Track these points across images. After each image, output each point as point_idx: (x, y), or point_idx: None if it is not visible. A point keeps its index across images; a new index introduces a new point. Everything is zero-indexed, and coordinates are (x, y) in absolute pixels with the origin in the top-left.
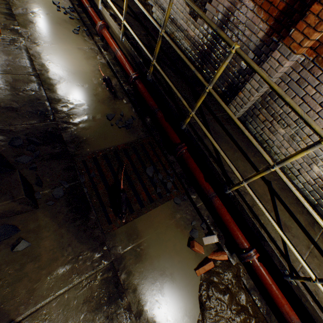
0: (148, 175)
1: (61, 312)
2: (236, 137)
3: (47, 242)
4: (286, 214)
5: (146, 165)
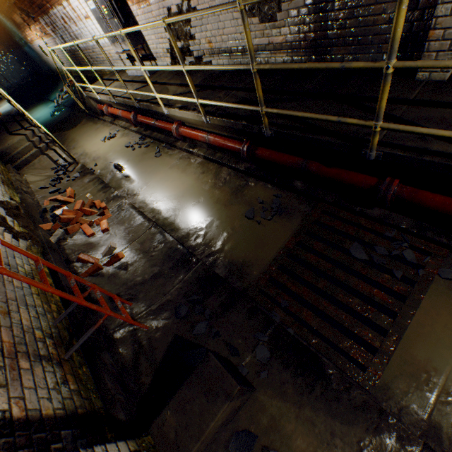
0: (360, 260)
1: None
2: None
3: (299, 441)
4: None
5: (344, 246)
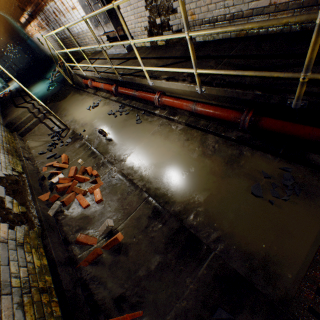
0: None
1: None
2: None
3: None
4: None
5: None
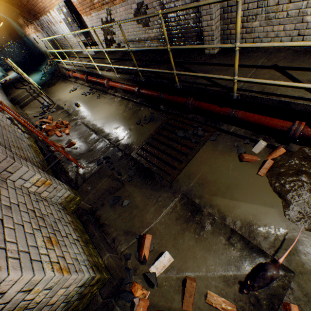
0: (180, 137)
1: (164, 228)
2: (224, 61)
3: (138, 198)
4: (307, 74)
5: (175, 132)
